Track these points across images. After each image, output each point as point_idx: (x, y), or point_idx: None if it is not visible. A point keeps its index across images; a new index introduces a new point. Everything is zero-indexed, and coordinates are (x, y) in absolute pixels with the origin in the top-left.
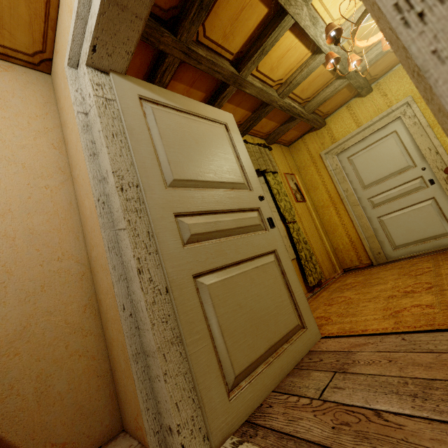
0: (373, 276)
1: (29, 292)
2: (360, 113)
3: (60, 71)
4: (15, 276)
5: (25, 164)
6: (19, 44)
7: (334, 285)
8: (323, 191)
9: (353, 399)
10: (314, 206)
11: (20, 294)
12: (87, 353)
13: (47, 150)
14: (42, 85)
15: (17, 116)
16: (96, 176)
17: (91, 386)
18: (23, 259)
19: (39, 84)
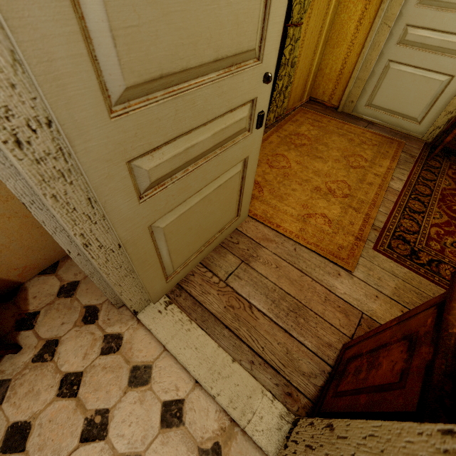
0: (325, 137)
1: None
2: None
3: None
4: None
5: None
6: None
7: (289, 128)
8: None
9: (243, 290)
10: None
11: None
12: (16, 214)
13: None
14: None
15: None
16: None
17: (34, 235)
18: None
19: None
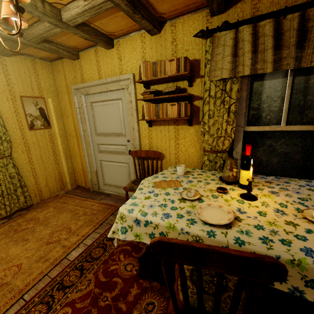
0: (55, 216)
1: None
2: (103, 65)
3: None
4: None
5: None
6: None
7: (30, 215)
8: (72, 122)
9: None
10: (65, 131)
11: None
12: None
13: None
14: None
15: None
16: None
17: None
18: None
19: None
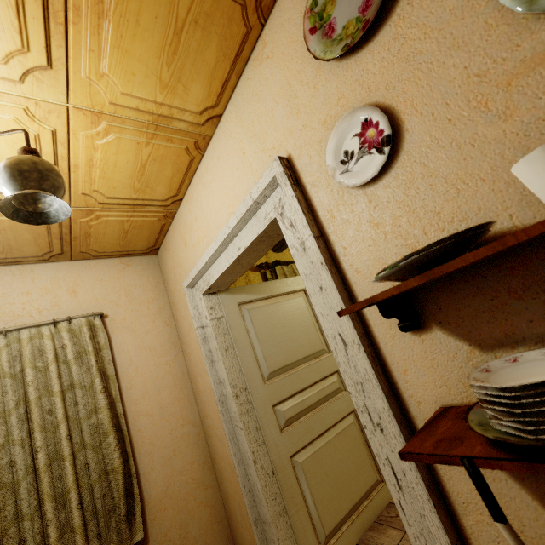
0: None
1: (166, 457)
2: None
3: (170, 265)
4: (157, 446)
5: (151, 347)
6: (139, 247)
7: None
8: None
9: None
10: None
11: (161, 460)
12: (209, 503)
13: (162, 328)
14: (152, 267)
15: (140, 305)
16: (216, 380)
17: (214, 531)
18: (160, 431)
19: (150, 267)
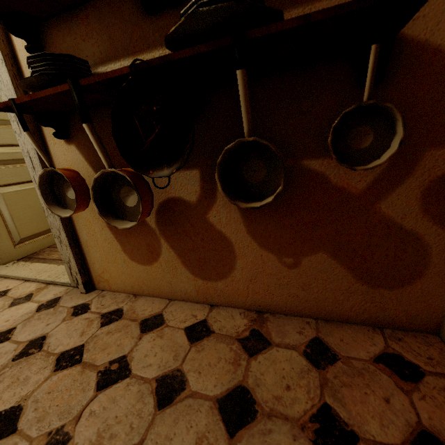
0: None
1: None
2: None
3: None
4: None
5: None
6: None
7: None
8: None
9: None
10: None
11: None
12: None
13: None
14: None
15: None
16: None
17: None
18: None
19: None
